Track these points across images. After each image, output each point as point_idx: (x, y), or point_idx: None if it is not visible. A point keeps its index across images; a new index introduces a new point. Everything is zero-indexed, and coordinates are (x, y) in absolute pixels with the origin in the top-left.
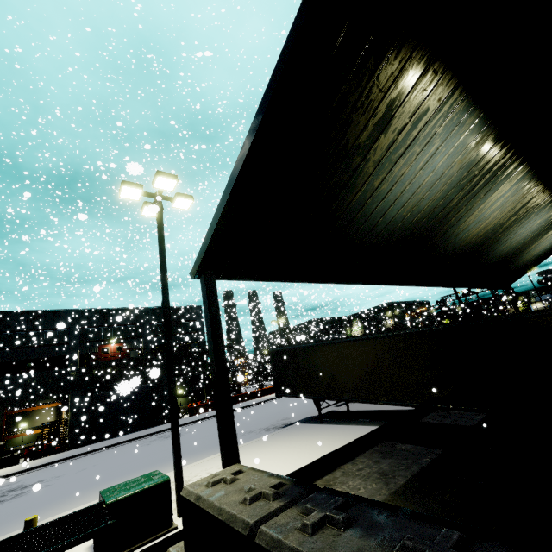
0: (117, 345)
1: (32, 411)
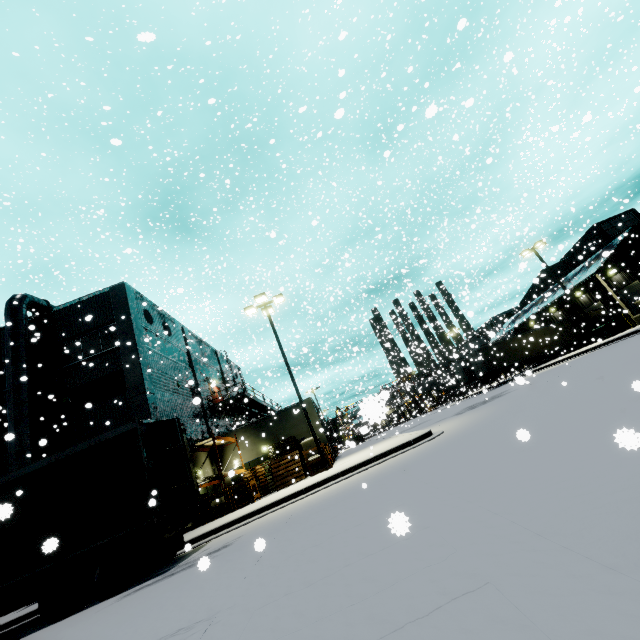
0: (217, 388)
1: (196, 454)
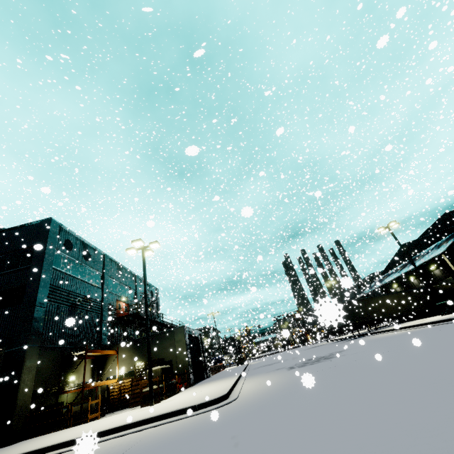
0: (125, 304)
1: (76, 361)
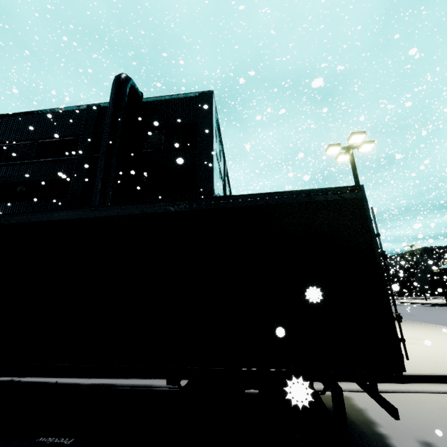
0: None
1: None
